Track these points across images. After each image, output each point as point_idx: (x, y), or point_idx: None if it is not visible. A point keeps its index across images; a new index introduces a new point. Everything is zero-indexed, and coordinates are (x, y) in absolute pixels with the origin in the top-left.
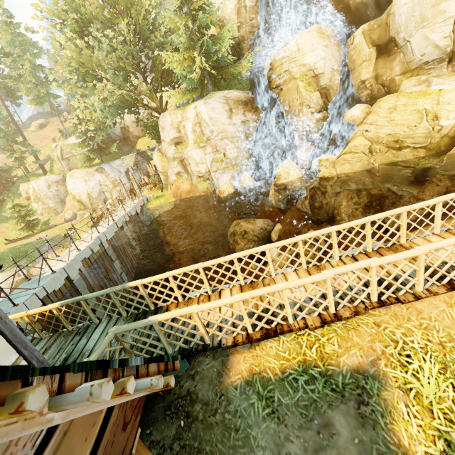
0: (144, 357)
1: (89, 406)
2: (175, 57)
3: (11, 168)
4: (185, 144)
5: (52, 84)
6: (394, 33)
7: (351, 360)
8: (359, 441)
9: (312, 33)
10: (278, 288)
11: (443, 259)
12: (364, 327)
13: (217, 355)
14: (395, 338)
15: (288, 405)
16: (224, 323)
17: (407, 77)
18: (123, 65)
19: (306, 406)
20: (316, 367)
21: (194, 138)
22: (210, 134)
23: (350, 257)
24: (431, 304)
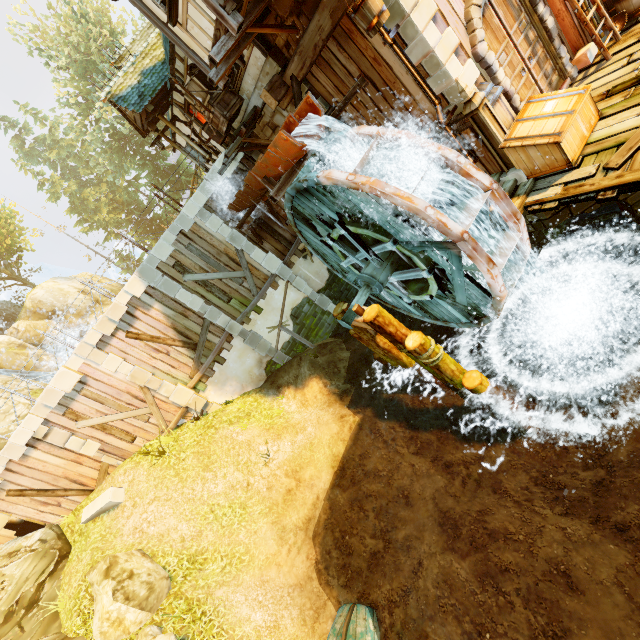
0: None
1: None
2: None
3: None
4: None
5: None
6: (52, 308)
7: None
8: None
9: None
10: None
11: None
12: None
13: None
14: None
15: None
16: None
17: (87, 317)
18: None
19: None
20: None
21: None
22: None
23: None
24: None
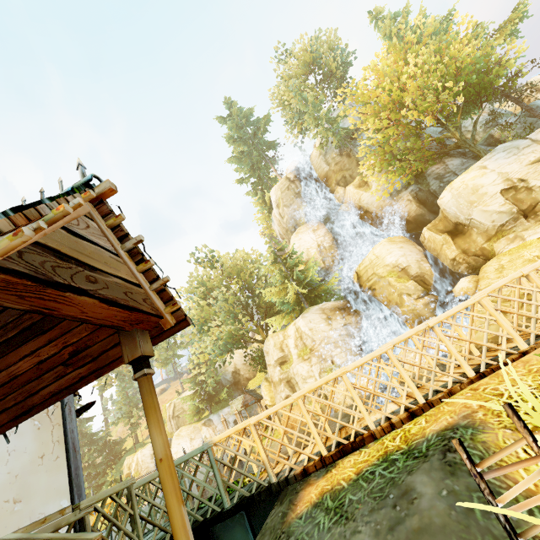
0: (196, 518)
1: (133, 266)
2: (273, 290)
3: (123, 439)
4: (289, 362)
5: (179, 347)
6: (454, 219)
7: (439, 425)
8: (448, 492)
9: (383, 243)
10: (335, 373)
11: (518, 301)
12: (458, 397)
13: (285, 498)
14: (498, 392)
15: (359, 498)
16: (298, 463)
17: (493, 241)
18: (233, 309)
19: (382, 488)
20: (398, 450)
21: (297, 353)
22: (312, 343)
23: (455, 367)
24: (539, 352)
